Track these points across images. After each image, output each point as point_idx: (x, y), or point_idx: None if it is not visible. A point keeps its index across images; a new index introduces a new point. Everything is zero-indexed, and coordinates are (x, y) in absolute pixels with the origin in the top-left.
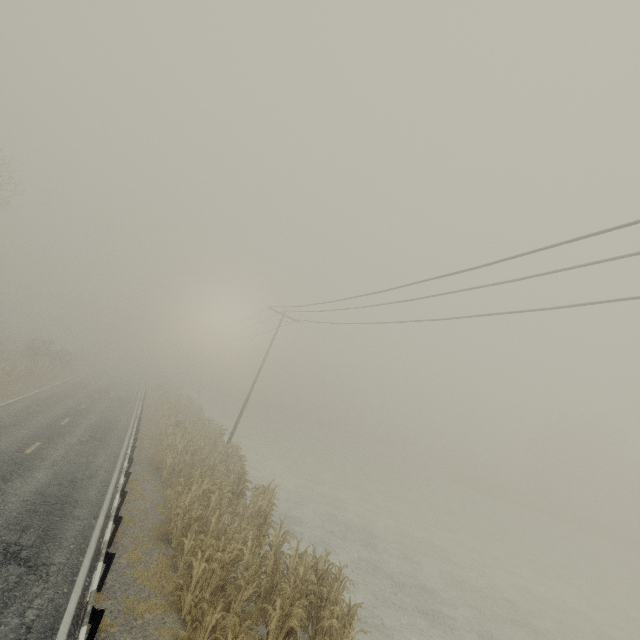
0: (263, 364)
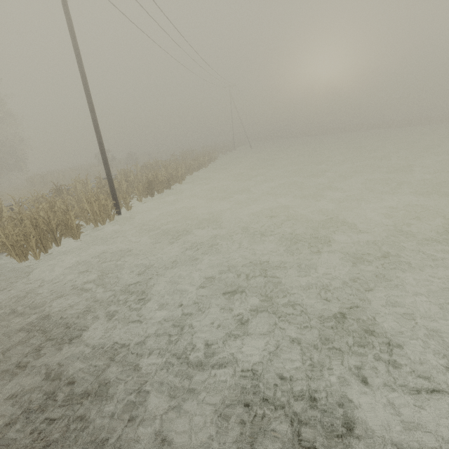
0: (75, 50)
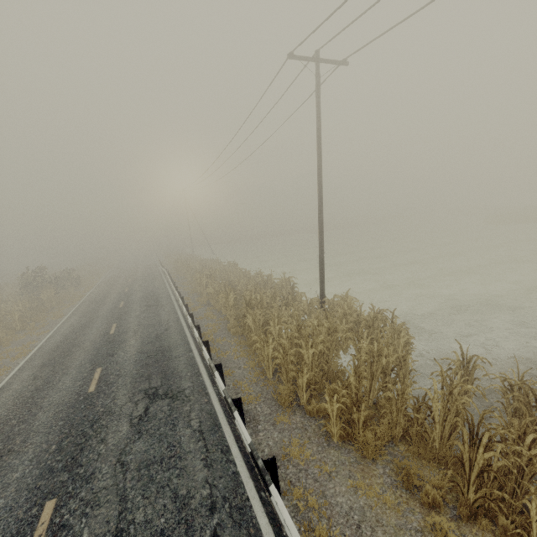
0: (321, 164)
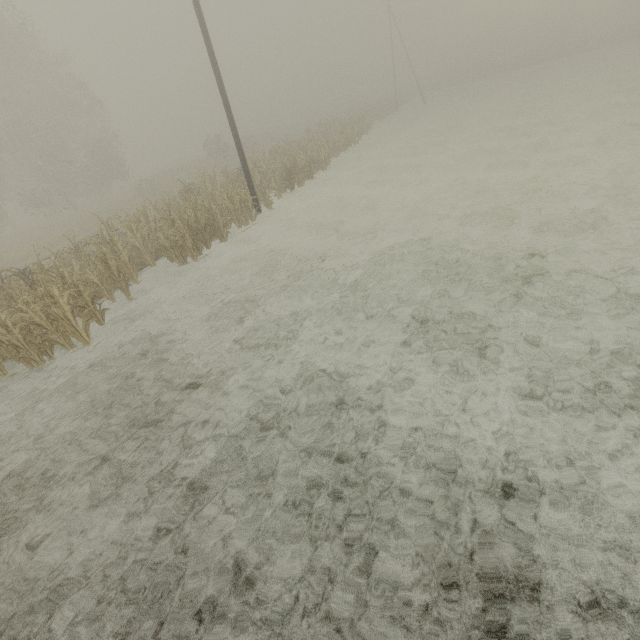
0: None
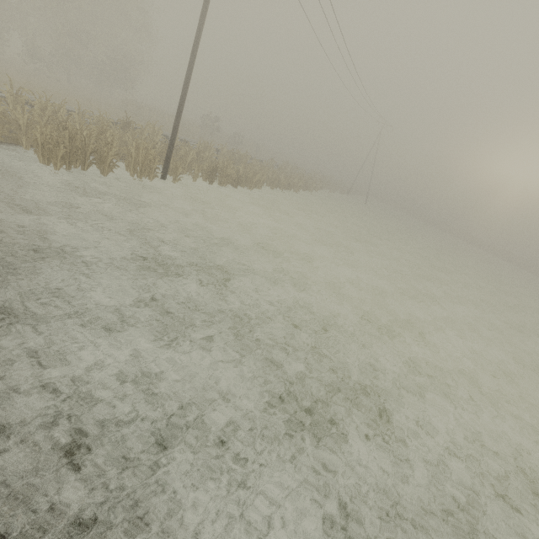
0: None
